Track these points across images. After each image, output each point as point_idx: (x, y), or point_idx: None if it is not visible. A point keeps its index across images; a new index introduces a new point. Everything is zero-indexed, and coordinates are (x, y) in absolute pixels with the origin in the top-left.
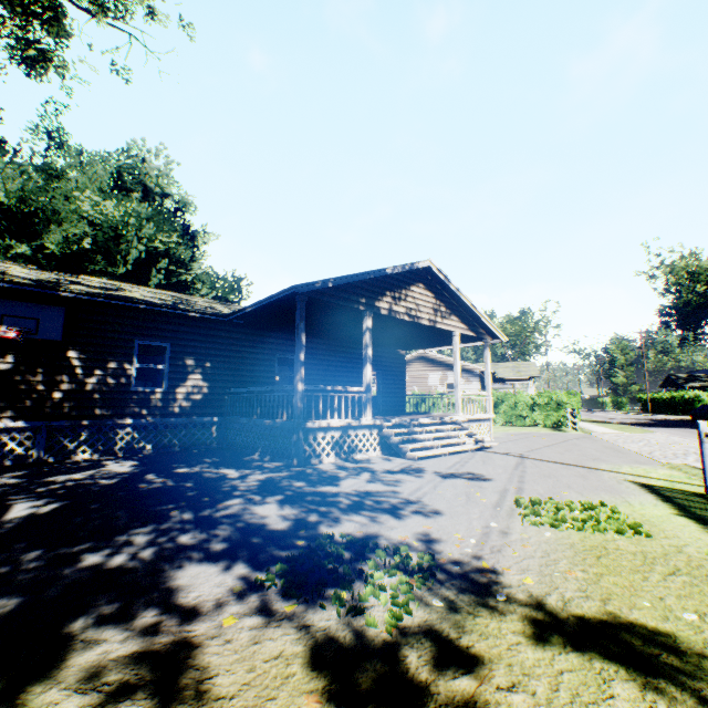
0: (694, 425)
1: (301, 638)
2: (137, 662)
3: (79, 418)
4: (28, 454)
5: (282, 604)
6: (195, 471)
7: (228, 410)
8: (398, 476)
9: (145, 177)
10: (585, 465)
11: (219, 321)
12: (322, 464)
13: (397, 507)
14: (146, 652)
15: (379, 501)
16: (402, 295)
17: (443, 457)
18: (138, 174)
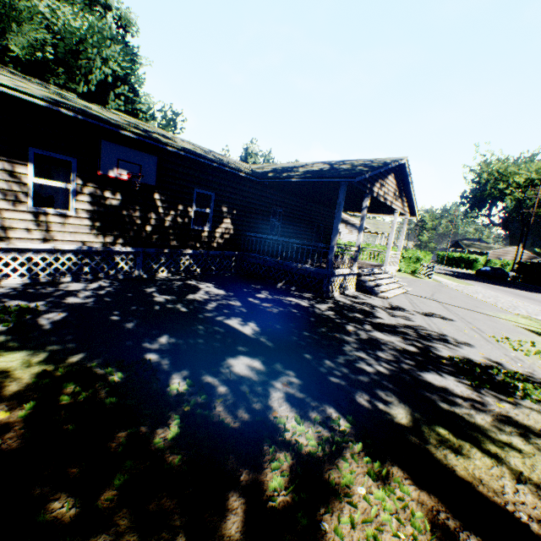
0: (481, 280)
1: (539, 413)
2: (502, 423)
3: (160, 247)
4: (131, 271)
5: (502, 397)
6: (272, 298)
7: (245, 248)
8: (400, 313)
9: None
10: (479, 311)
11: (246, 178)
12: (336, 297)
13: (443, 338)
14: (496, 419)
15: (427, 333)
16: (384, 182)
17: (394, 297)
18: None
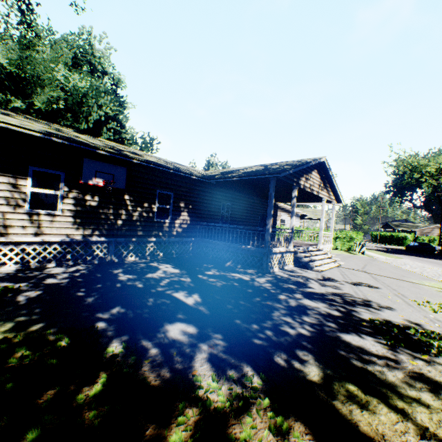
0: (411, 254)
1: None
2: (413, 379)
3: (129, 236)
4: (105, 257)
5: (416, 355)
6: (219, 274)
7: (200, 235)
8: (330, 283)
9: (91, 56)
10: (405, 280)
11: (199, 180)
12: (276, 272)
13: (367, 303)
14: (408, 375)
15: (352, 299)
16: (308, 177)
17: (328, 270)
18: (87, 53)
